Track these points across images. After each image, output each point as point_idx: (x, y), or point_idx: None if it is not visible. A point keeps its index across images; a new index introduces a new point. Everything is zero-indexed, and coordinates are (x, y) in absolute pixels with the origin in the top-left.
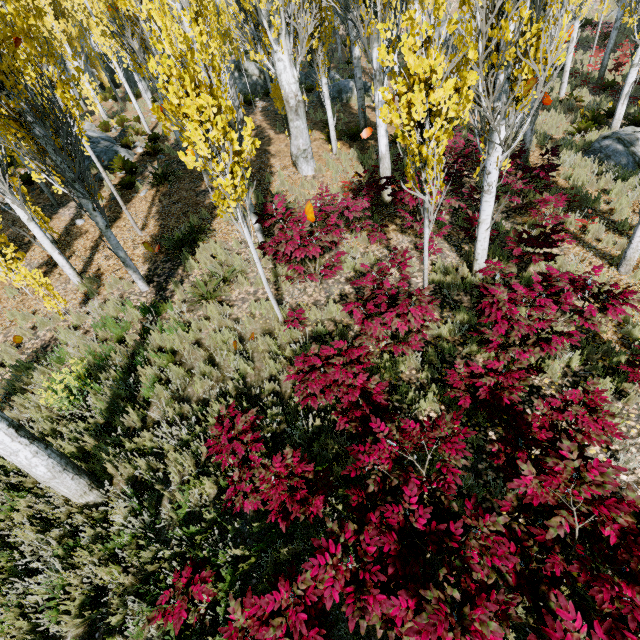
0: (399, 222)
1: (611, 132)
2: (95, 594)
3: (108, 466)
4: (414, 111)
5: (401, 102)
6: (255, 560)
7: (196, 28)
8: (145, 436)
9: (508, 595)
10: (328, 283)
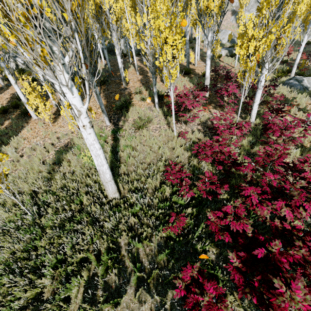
0: (213, 105)
1: (292, 77)
2: (128, 229)
3: (120, 185)
4: (249, 49)
5: (243, 46)
6: (194, 216)
7: (152, 15)
8: (131, 175)
9: None
10: (190, 125)
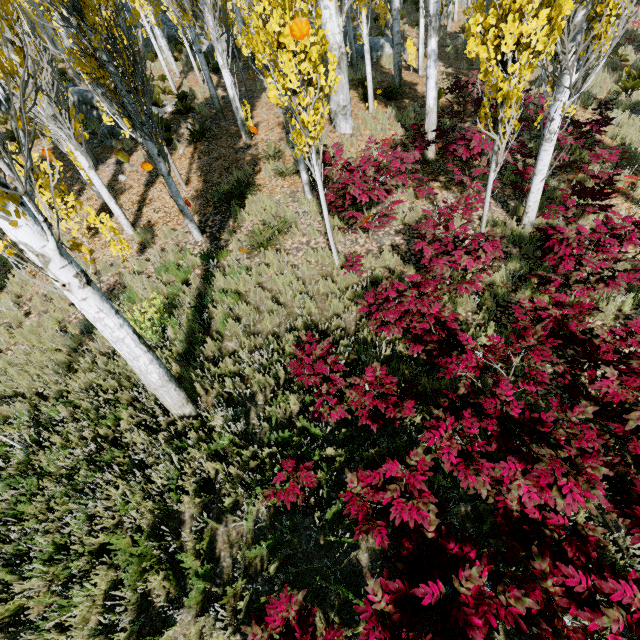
0: (443, 179)
1: None
2: (203, 485)
3: (197, 385)
4: (503, 43)
5: (489, 35)
6: (343, 461)
7: None
8: (226, 362)
9: (607, 457)
10: (378, 235)
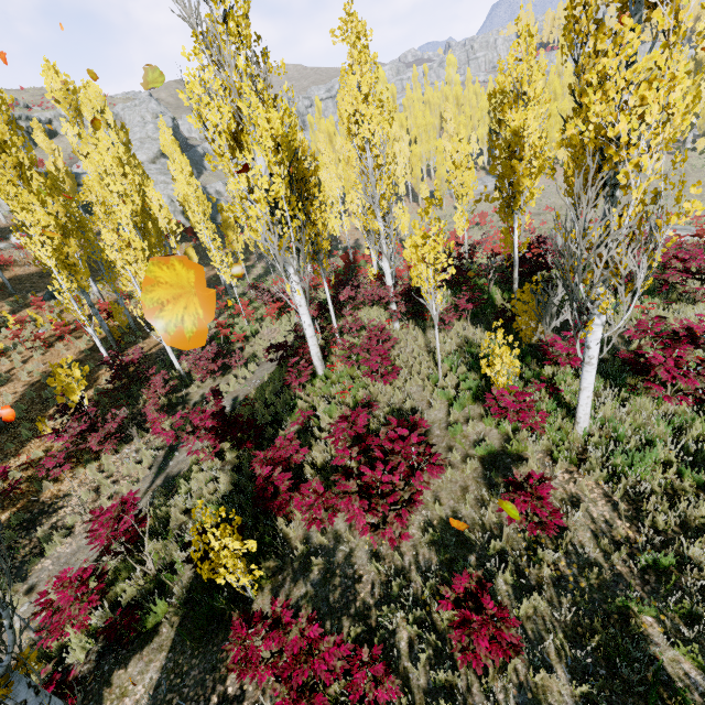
0: None
1: None
2: None
3: None
4: None
5: None
6: None
7: None
8: None
9: None
10: None
